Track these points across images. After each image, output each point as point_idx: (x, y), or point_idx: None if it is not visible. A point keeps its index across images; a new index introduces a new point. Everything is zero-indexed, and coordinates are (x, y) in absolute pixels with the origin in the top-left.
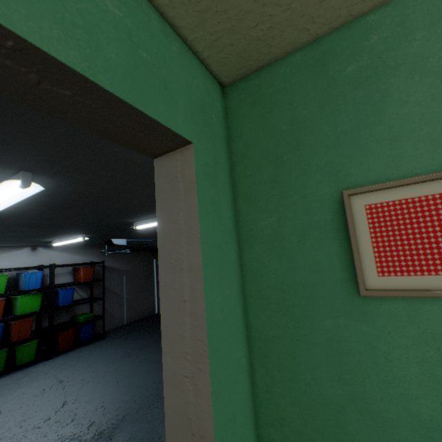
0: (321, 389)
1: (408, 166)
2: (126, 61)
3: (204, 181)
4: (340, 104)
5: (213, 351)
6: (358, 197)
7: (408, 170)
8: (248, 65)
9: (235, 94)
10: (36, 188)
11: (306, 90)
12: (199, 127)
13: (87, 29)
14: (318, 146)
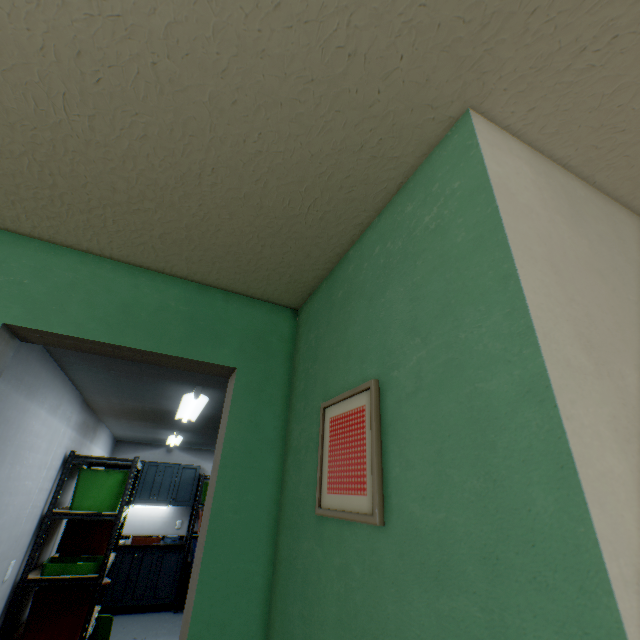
0: (294, 627)
1: (351, 380)
2: (185, 333)
3: (244, 396)
4: (334, 323)
5: (212, 544)
6: (328, 410)
7: (351, 384)
8: (300, 294)
9: (301, 315)
10: (206, 398)
11: (324, 311)
12: (250, 353)
13: (163, 327)
14: (322, 361)
